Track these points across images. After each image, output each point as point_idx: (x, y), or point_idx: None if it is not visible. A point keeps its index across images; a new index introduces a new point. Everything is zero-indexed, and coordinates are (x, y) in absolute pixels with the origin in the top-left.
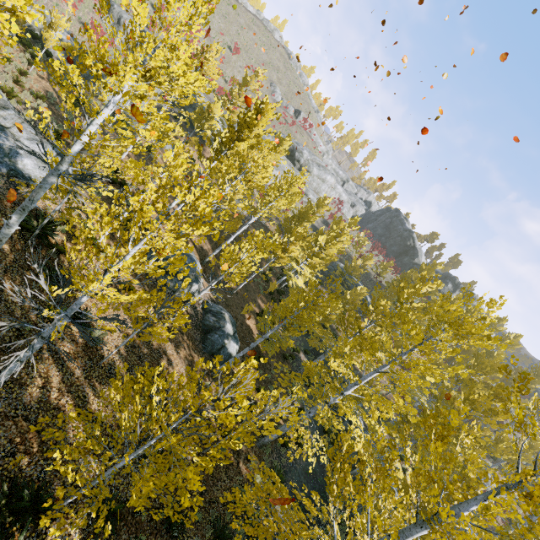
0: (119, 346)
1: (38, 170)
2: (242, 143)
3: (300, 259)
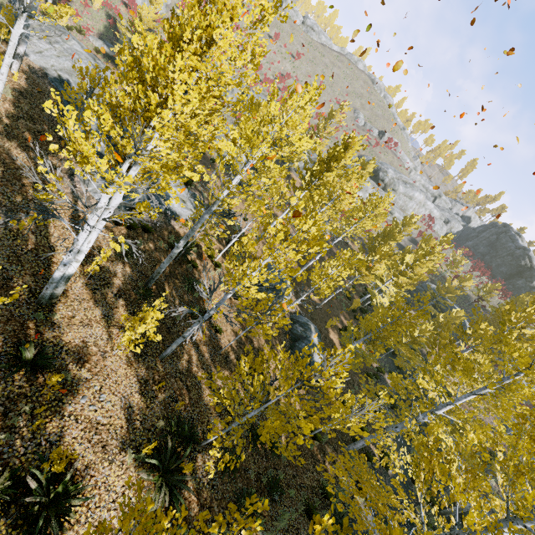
0: (235, 339)
1: (180, 208)
2: (330, 174)
3: (385, 278)
